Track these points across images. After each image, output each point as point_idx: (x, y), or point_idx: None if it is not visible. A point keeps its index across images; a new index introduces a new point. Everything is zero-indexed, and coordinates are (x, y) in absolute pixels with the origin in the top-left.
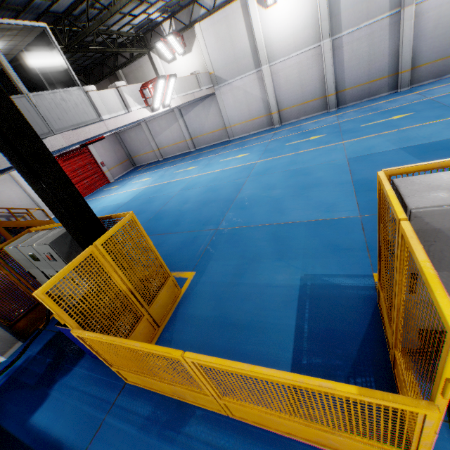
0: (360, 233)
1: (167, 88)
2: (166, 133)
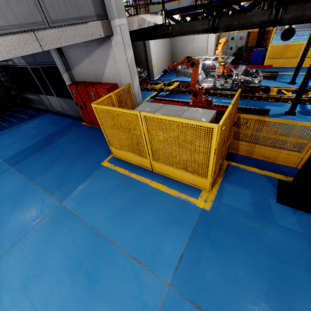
0: None
1: None
2: None
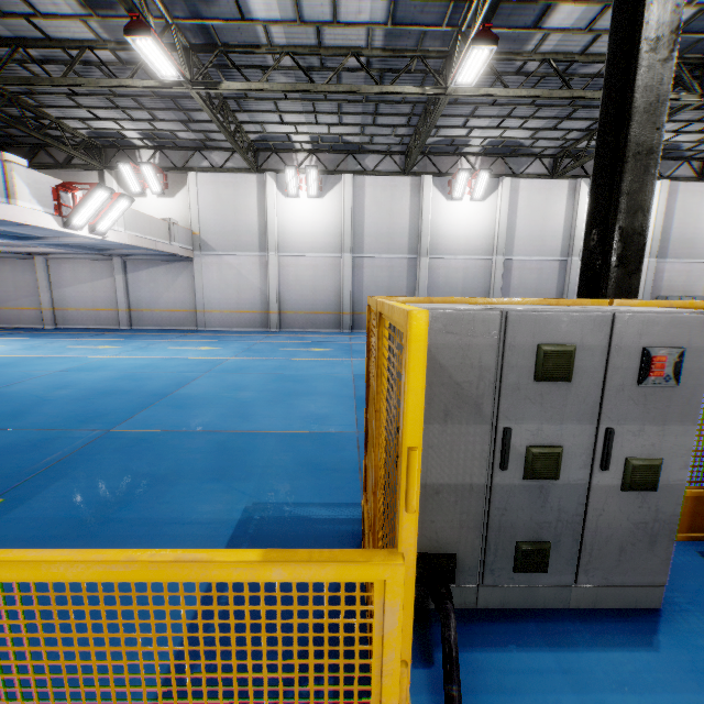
0: (353, 451)
1: (110, 209)
2: (82, 288)
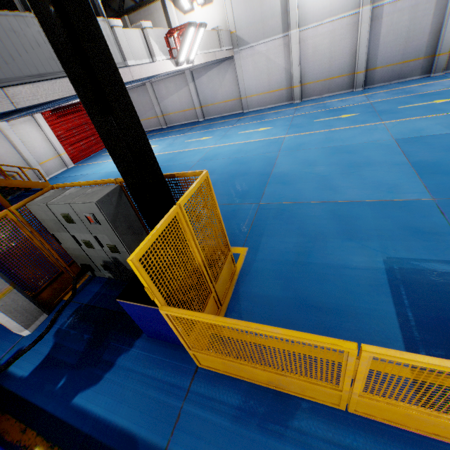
0: (440, 217)
1: (195, 40)
2: (173, 98)
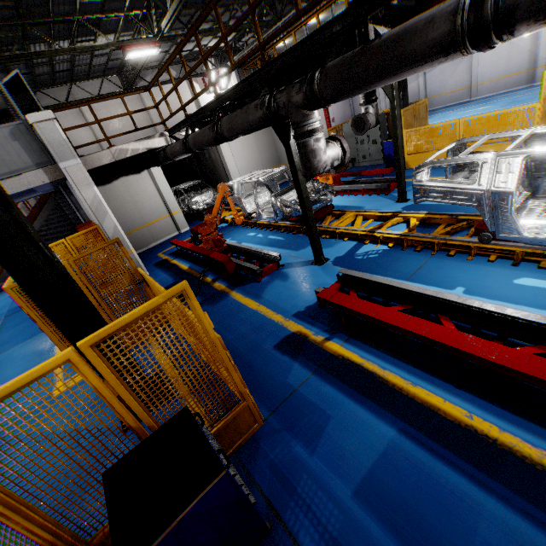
0: None
1: None
2: None
